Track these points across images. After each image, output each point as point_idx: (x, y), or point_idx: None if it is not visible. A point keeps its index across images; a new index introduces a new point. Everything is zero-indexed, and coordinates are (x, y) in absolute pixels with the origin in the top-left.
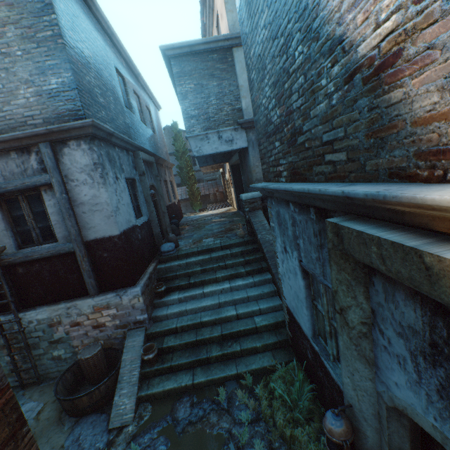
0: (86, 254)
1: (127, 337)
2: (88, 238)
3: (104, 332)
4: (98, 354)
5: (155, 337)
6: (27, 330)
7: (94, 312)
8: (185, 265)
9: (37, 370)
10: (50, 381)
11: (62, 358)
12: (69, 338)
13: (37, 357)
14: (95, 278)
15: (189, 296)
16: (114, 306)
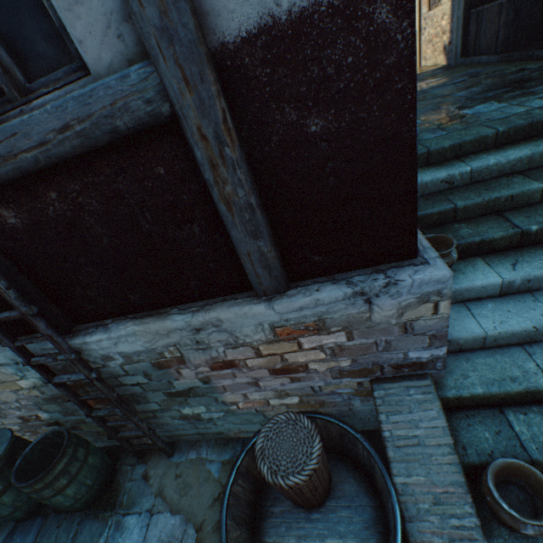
0: (228, 128)
1: (381, 406)
2: (224, 25)
3: (301, 381)
4: (319, 465)
5: (463, 406)
6: (105, 373)
7: (274, 340)
8: (466, 179)
9: (157, 437)
10: (189, 452)
11: (202, 418)
12: (212, 389)
13: (149, 414)
14: (271, 237)
15: (542, 277)
16: (341, 327)
